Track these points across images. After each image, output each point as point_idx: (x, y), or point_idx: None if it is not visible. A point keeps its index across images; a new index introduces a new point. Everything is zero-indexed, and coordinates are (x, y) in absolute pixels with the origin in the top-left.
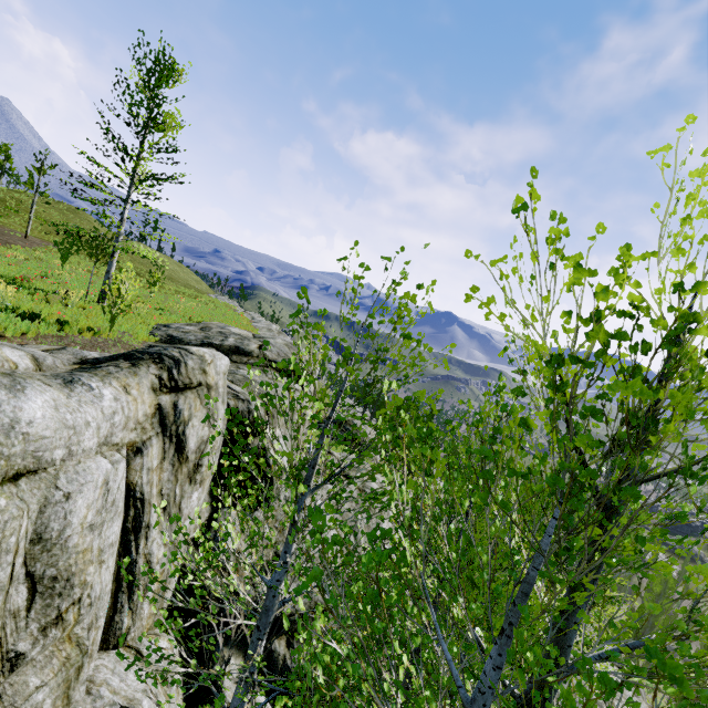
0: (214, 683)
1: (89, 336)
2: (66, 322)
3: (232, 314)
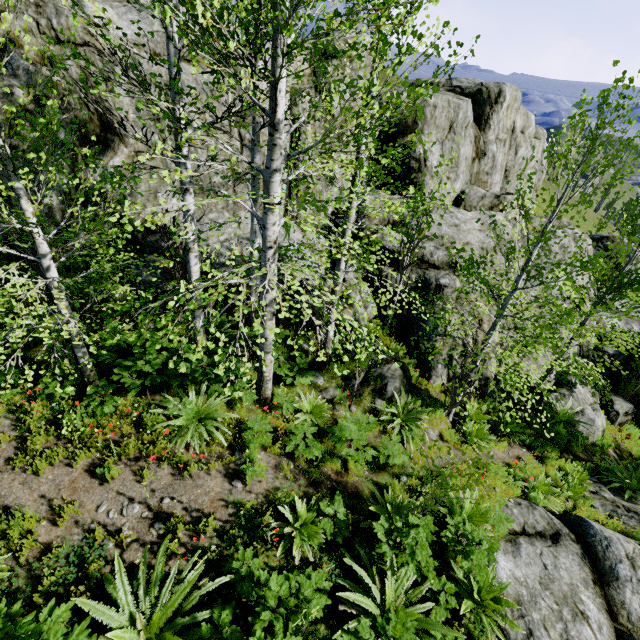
0: None
1: None
2: None
3: None
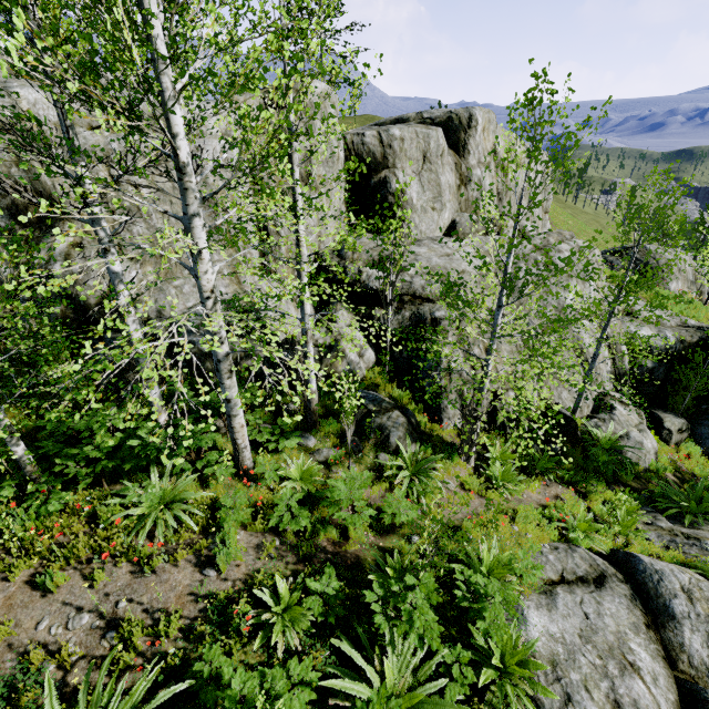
0: (331, 320)
1: None
2: None
3: None
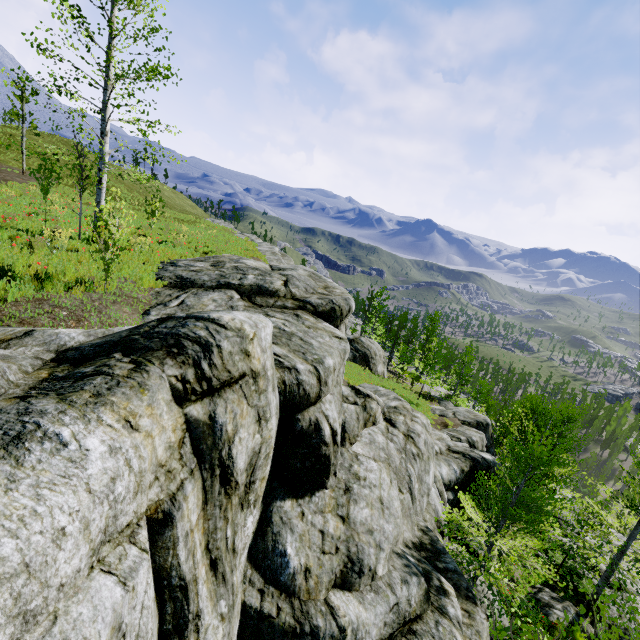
0: None
1: (79, 294)
2: (47, 276)
3: (236, 240)
